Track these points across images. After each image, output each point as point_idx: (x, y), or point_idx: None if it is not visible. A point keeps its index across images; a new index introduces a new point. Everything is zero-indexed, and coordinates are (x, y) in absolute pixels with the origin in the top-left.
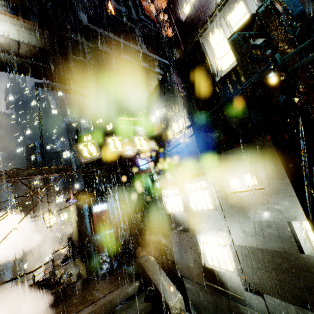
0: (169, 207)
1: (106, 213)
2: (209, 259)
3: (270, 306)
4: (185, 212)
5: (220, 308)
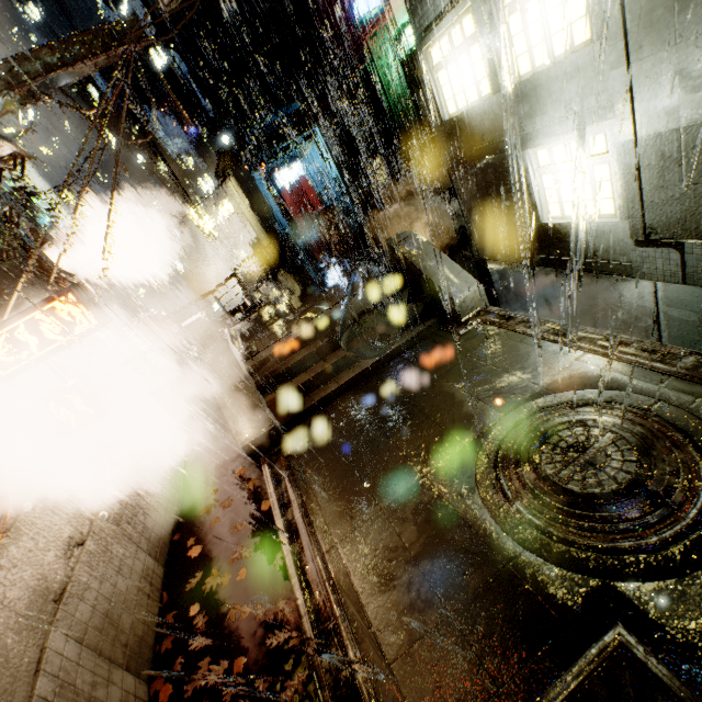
0: (448, 100)
1: (311, 187)
2: (554, 205)
3: (693, 262)
4: (496, 93)
5: (564, 295)
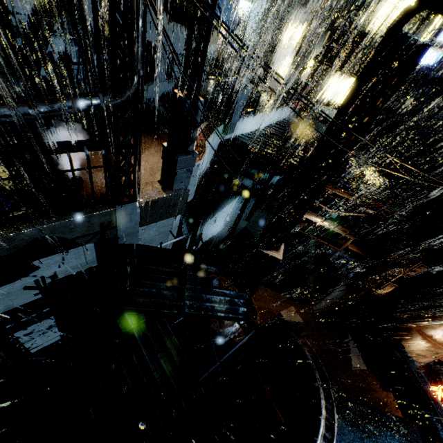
0: (287, 34)
1: (245, 16)
2: (282, 70)
3: None
4: (290, 41)
5: None
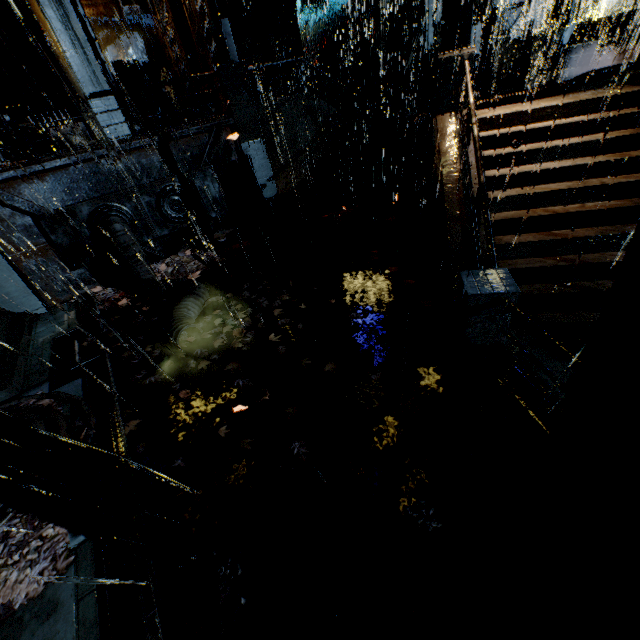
0: None
1: None
2: None
3: None
4: None
5: None
